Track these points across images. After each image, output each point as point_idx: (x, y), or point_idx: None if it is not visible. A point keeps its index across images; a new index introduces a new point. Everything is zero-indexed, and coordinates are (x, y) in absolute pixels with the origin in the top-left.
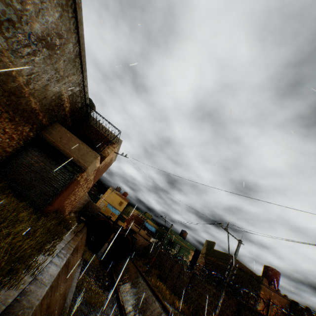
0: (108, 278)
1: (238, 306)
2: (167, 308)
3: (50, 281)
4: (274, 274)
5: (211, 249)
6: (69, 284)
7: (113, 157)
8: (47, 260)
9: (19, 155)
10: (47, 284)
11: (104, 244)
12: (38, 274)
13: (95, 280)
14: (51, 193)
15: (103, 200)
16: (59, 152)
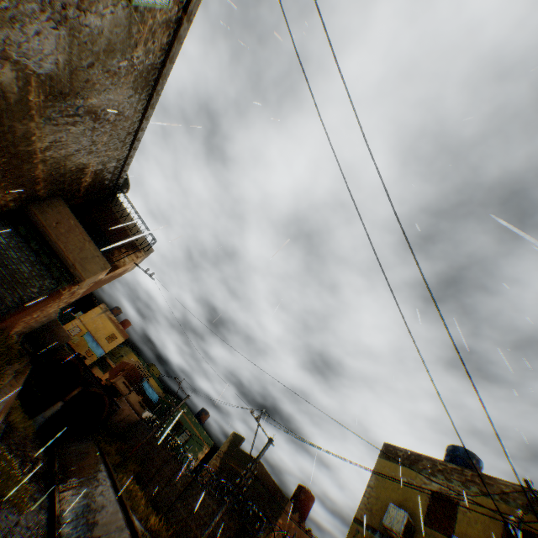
0: (45, 464)
1: (238, 530)
2: (134, 523)
3: None
4: (307, 498)
5: (235, 448)
6: None
7: (130, 268)
8: None
9: None
10: None
11: (56, 403)
12: None
13: (19, 462)
14: (10, 303)
15: (81, 323)
16: (48, 244)
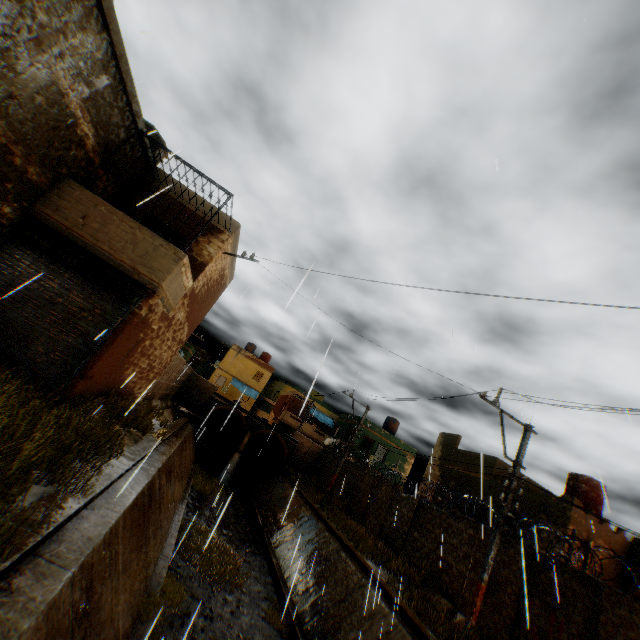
0: (247, 520)
1: (528, 562)
2: (374, 573)
3: (81, 554)
4: (593, 489)
5: (453, 450)
6: (158, 543)
7: (226, 270)
8: (74, 503)
9: None
10: (69, 565)
11: (232, 456)
12: (46, 542)
13: (218, 528)
14: (81, 351)
15: (222, 371)
16: (88, 253)
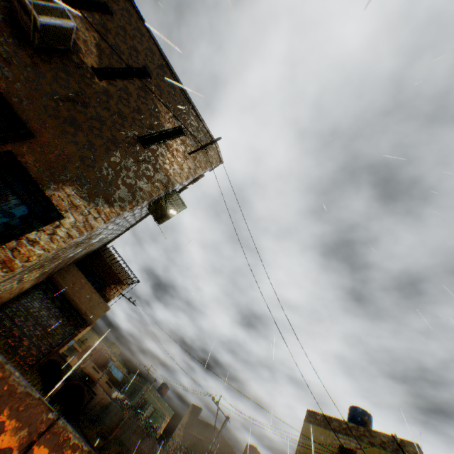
0: None
1: None
2: None
3: None
4: (255, 453)
5: (195, 417)
6: None
7: None
8: None
9: (19, 300)
10: None
11: None
12: None
13: None
14: (44, 350)
15: None
16: (67, 300)
